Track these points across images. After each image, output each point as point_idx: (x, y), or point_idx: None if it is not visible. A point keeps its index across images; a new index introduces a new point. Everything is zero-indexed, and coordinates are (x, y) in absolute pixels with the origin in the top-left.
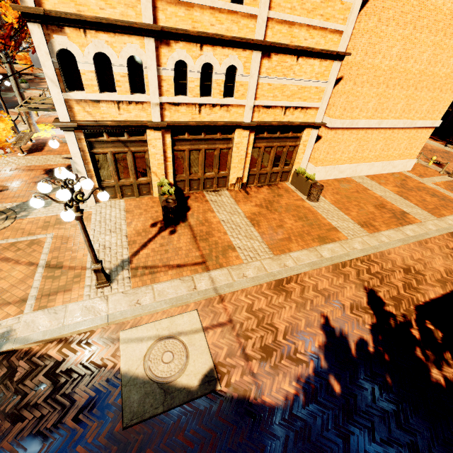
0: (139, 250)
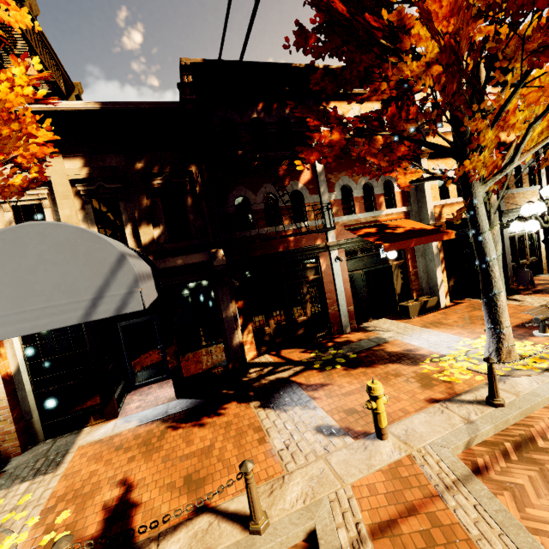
0: None
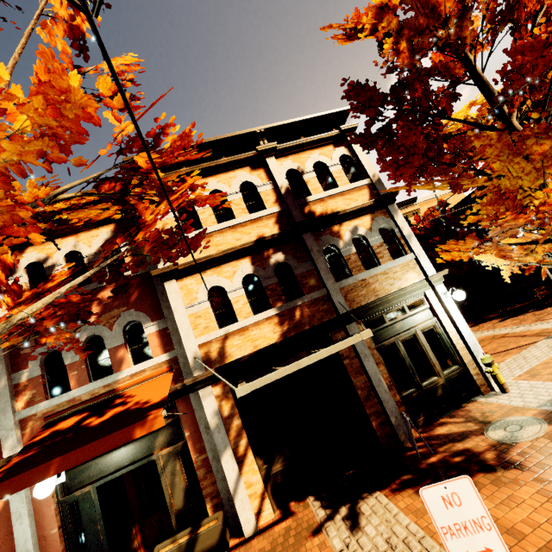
0: (527, 344)
